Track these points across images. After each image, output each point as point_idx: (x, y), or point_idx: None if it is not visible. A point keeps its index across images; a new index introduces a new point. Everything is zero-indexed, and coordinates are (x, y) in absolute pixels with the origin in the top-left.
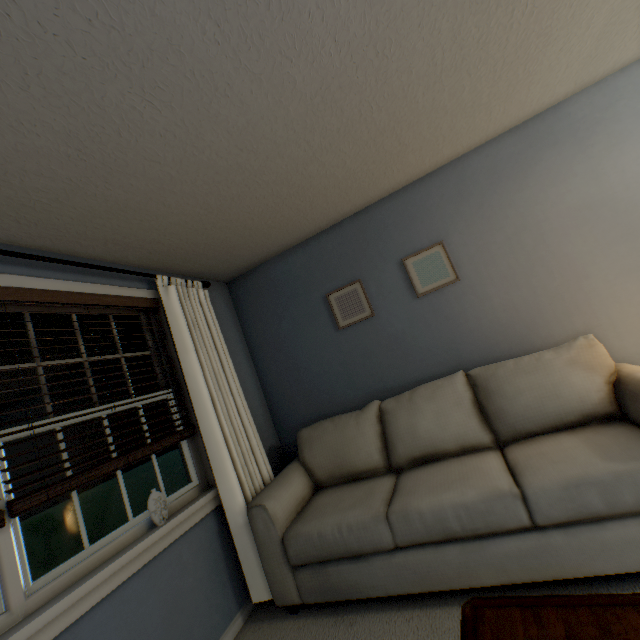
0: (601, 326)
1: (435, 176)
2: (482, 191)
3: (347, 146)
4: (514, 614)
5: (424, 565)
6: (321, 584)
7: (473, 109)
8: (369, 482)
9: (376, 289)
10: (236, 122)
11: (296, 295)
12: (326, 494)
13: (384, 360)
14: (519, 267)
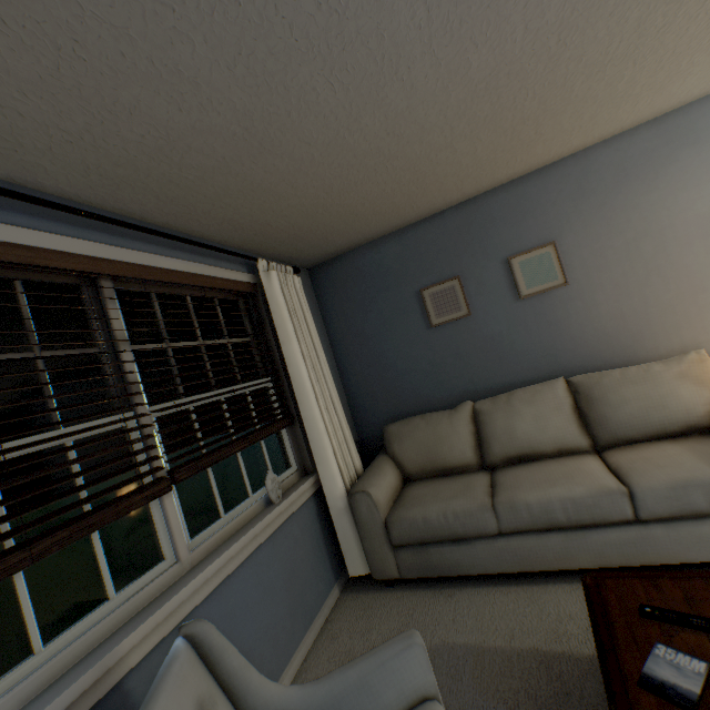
0: (709, 342)
1: (555, 168)
2: (606, 190)
3: (486, 134)
4: (633, 583)
5: (525, 549)
6: (421, 562)
7: (621, 100)
8: (463, 477)
9: (475, 288)
10: (397, 106)
11: (386, 288)
12: (419, 486)
13: (476, 362)
14: (634, 275)
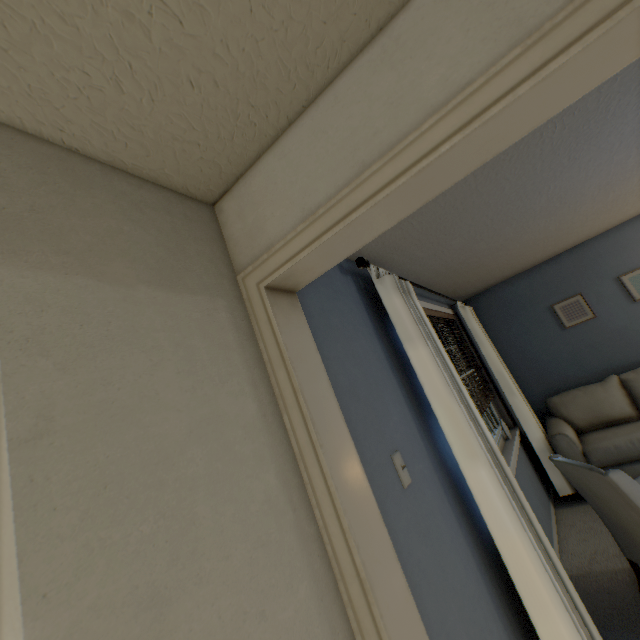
0: None
1: None
2: None
3: (603, 215)
4: None
5: None
6: None
7: None
8: (628, 424)
9: (595, 299)
10: (566, 219)
11: (522, 307)
12: (593, 433)
13: (608, 348)
14: None
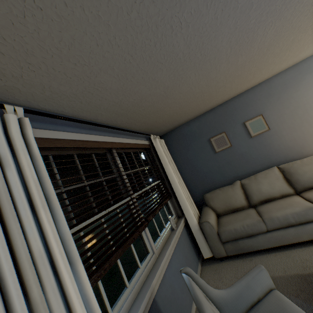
0: None
1: (257, 87)
2: (279, 92)
3: (236, 80)
4: None
5: (279, 236)
6: (235, 248)
7: (283, 61)
8: (243, 211)
9: (232, 135)
10: (212, 77)
11: (195, 139)
12: (225, 217)
13: (237, 164)
14: (296, 123)
